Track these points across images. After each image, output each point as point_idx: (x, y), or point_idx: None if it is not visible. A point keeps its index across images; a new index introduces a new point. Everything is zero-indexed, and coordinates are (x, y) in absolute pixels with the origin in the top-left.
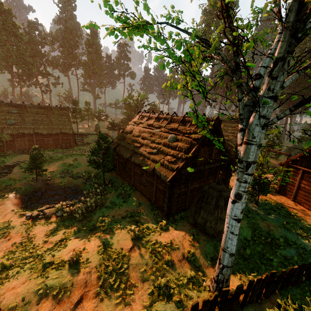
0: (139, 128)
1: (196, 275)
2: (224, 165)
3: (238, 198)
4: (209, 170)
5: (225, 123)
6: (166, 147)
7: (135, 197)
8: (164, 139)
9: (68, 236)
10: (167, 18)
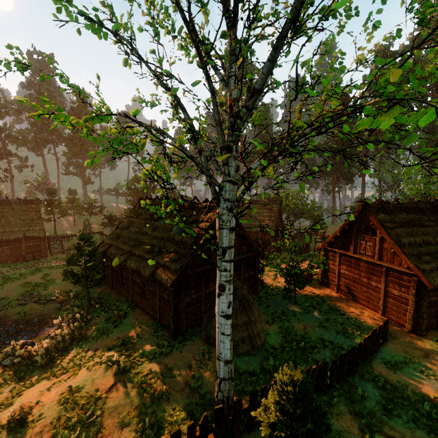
0: (139, 220)
1: (198, 405)
2: (249, 257)
3: (222, 290)
4: None
5: (259, 205)
6: (171, 242)
7: (134, 316)
8: (168, 232)
9: (18, 392)
10: (141, 101)
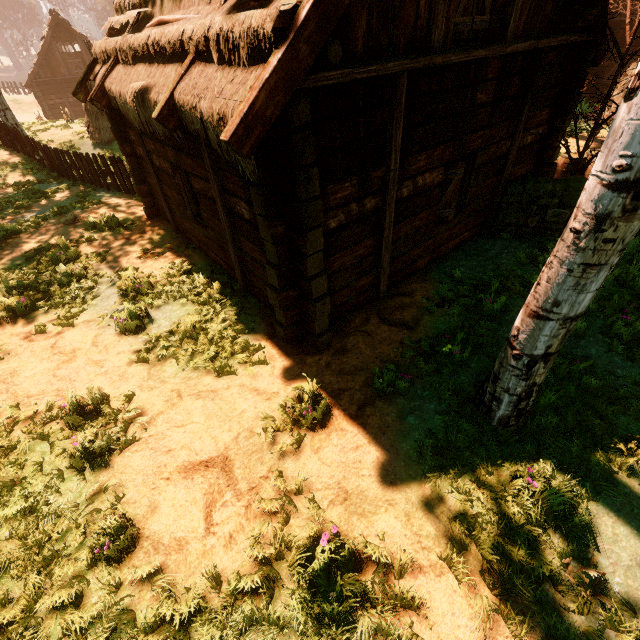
0: None
1: (38, 139)
2: None
3: None
4: None
5: None
6: None
7: None
8: None
9: None
10: None
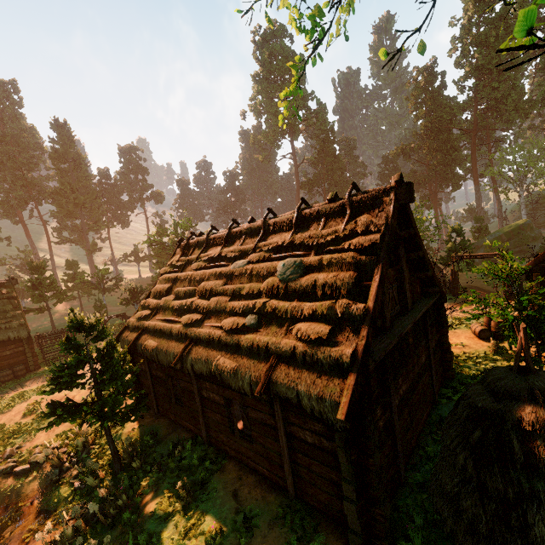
0: (189, 273)
1: None
2: (431, 306)
3: None
4: (414, 331)
5: None
6: (282, 298)
7: (226, 488)
8: (265, 280)
9: None
10: None
